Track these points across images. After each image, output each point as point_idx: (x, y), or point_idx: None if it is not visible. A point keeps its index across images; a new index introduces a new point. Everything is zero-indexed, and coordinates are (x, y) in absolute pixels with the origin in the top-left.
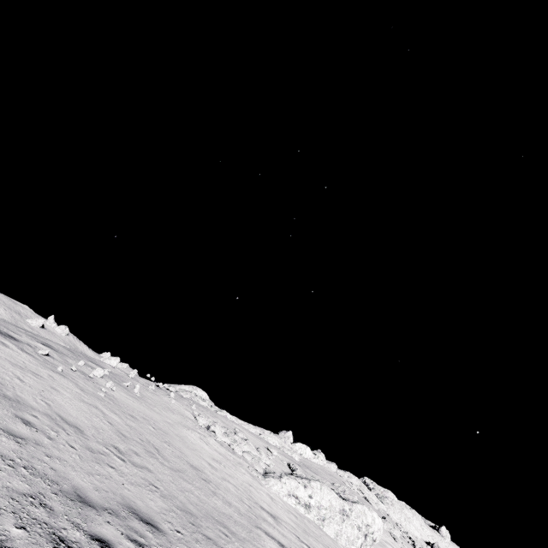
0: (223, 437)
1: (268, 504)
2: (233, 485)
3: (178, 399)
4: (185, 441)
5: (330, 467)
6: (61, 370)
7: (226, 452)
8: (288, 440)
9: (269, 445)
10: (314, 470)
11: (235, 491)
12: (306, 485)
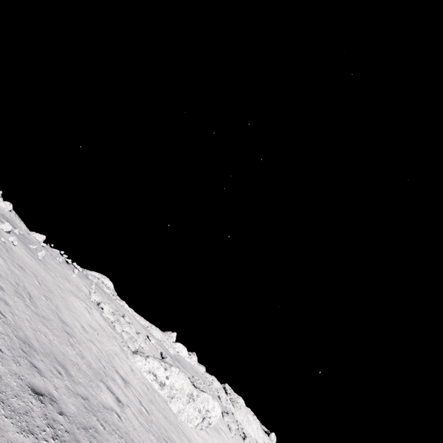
0: (108, 314)
1: (125, 372)
2: (98, 348)
3: (81, 277)
4: (68, 304)
5: (199, 368)
6: None
7: (106, 326)
8: (172, 339)
9: (151, 335)
10: (183, 365)
11: (97, 352)
12: (167, 368)
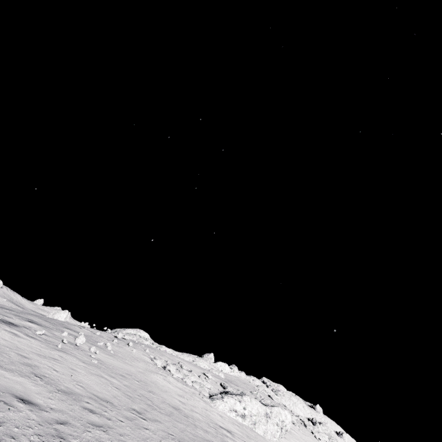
0: (176, 373)
1: (222, 422)
2: (199, 413)
3: (134, 346)
4: (157, 385)
5: (241, 375)
6: (60, 347)
7: (182, 386)
8: (211, 360)
9: (203, 370)
10: (235, 383)
11: (202, 418)
12: (240, 400)
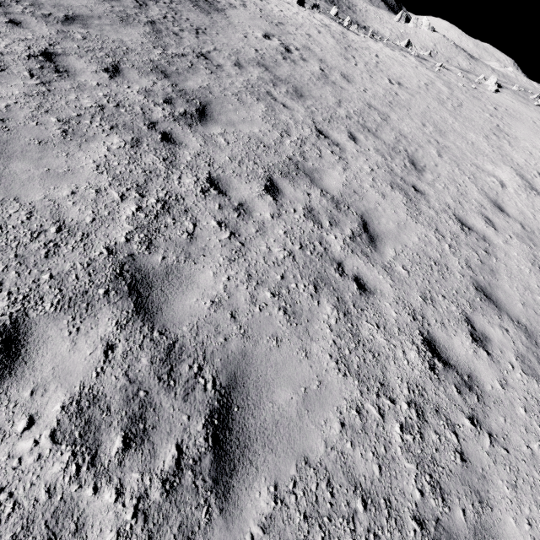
0: None
1: None
2: None
3: None
4: None
5: None
6: (437, 71)
7: None
8: None
9: None
10: None
11: None
12: None
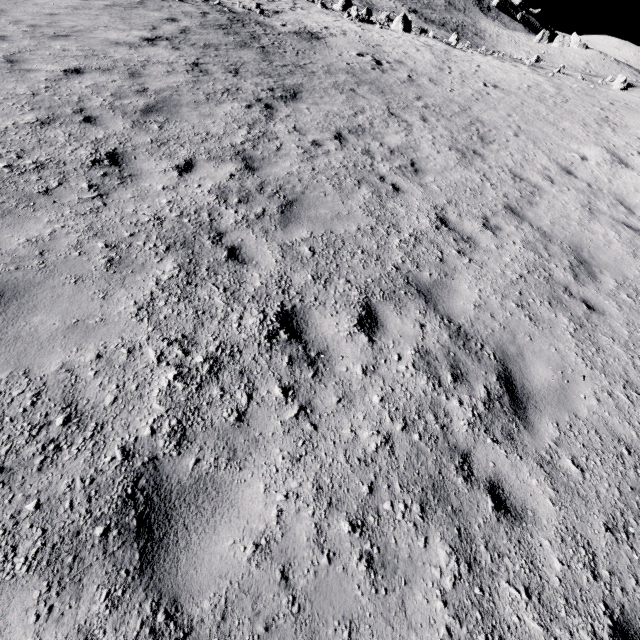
0: None
1: None
2: None
3: None
4: None
5: None
6: (551, 76)
7: None
8: None
9: None
10: None
11: None
12: None
